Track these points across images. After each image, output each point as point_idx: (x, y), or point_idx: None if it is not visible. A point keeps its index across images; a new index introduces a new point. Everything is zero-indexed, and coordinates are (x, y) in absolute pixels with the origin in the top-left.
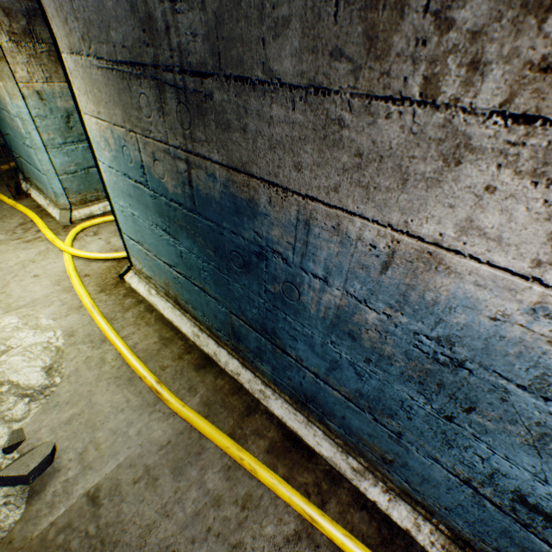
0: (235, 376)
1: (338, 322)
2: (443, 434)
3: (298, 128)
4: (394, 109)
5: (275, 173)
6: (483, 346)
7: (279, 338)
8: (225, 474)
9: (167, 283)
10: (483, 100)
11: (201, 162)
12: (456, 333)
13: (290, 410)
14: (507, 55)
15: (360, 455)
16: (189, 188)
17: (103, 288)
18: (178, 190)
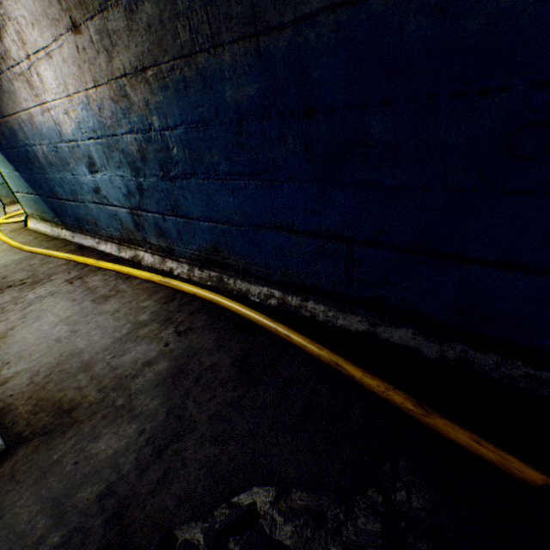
0: (65, 237)
1: (48, 161)
2: (79, 184)
3: (0, 93)
4: (3, 77)
5: (8, 112)
6: (52, 136)
7: (55, 192)
8: (42, 260)
9: (36, 209)
10: (5, 69)
11: (0, 122)
12: (49, 136)
13: (81, 236)
14: (0, 59)
15: (98, 235)
16: (5, 137)
17: (13, 231)
18: (5, 141)
